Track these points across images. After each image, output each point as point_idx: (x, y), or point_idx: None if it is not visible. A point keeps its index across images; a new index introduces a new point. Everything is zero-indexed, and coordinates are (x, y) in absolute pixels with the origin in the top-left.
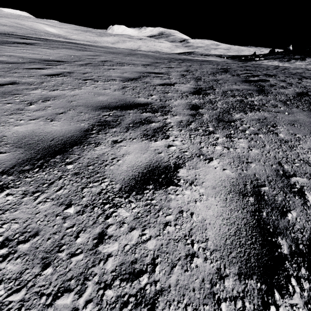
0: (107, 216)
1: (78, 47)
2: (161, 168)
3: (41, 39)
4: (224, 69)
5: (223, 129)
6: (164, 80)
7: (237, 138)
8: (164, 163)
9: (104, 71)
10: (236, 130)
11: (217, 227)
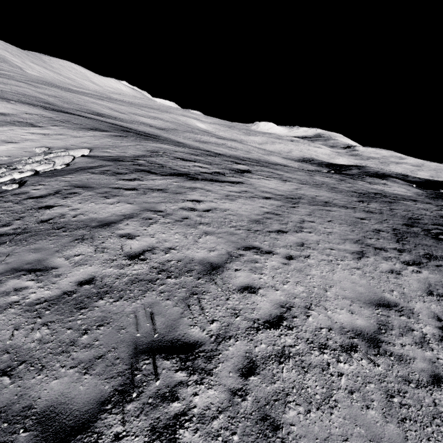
0: (386, 275)
1: (275, 174)
2: (395, 270)
3: (242, 162)
4: (415, 219)
5: (417, 265)
6: (371, 227)
7: (424, 270)
8: (395, 269)
9: (328, 213)
10: (423, 267)
11: (416, 285)
